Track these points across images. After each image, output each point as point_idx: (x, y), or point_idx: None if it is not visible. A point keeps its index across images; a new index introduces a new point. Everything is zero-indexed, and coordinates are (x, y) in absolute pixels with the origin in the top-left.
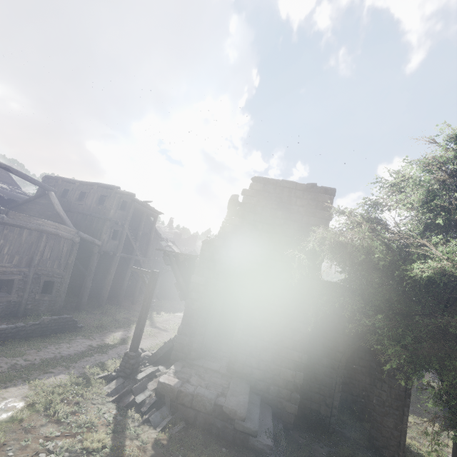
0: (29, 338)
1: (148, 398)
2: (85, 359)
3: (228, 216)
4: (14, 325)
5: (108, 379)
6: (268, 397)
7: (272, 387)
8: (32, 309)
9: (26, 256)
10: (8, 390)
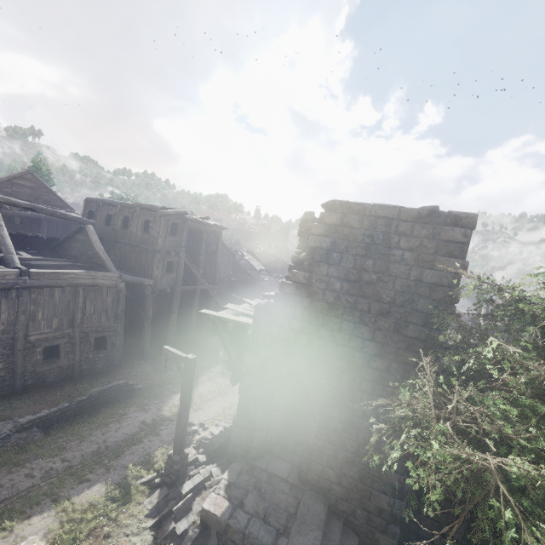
0: (77, 417)
1: (191, 526)
2: (132, 449)
3: (299, 246)
4: (57, 407)
5: (152, 486)
6: (353, 522)
7: (359, 511)
8: (89, 369)
9: (65, 317)
10: (30, 523)
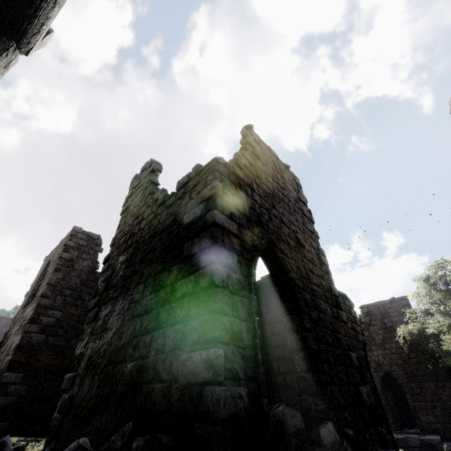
0: None
1: None
2: None
3: None
4: None
5: None
6: None
7: None
8: None
9: None
10: None
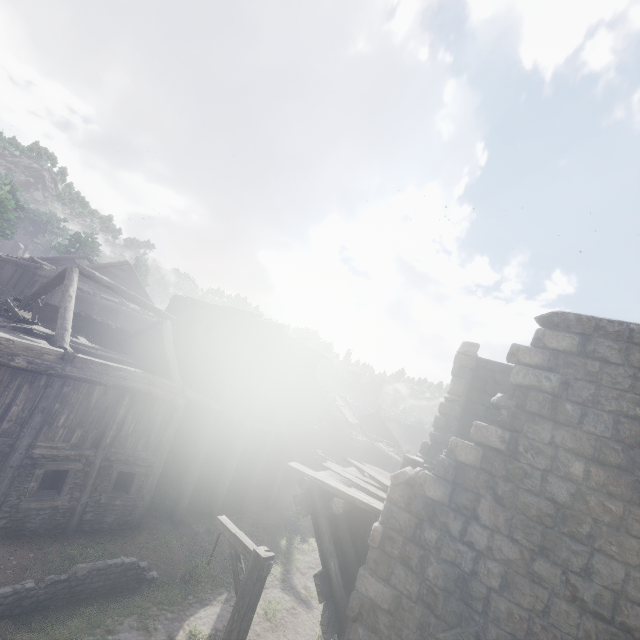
0: (36, 616)
1: None
2: None
3: (453, 390)
4: (13, 587)
5: None
6: None
7: None
8: (92, 521)
9: (94, 430)
10: None
